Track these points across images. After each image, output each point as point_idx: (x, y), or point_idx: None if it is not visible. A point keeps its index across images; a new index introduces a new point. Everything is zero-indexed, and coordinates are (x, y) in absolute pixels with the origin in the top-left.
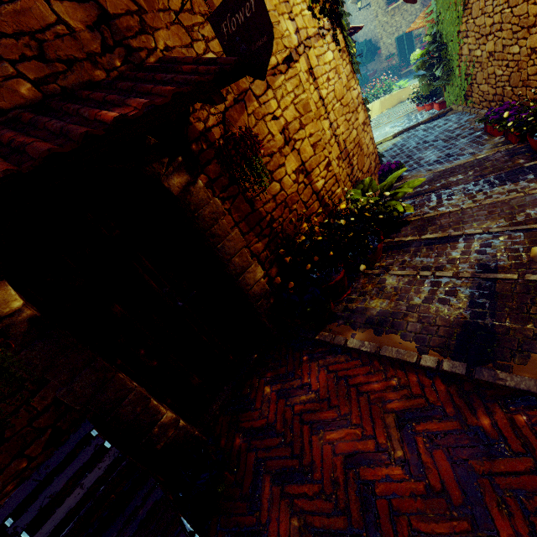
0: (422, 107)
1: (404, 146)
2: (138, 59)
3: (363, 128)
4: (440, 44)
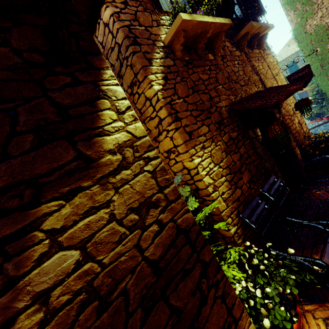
0: (314, 121)
1: (315, 133)
2: (265, 87)
3: None
4: (322, 94)
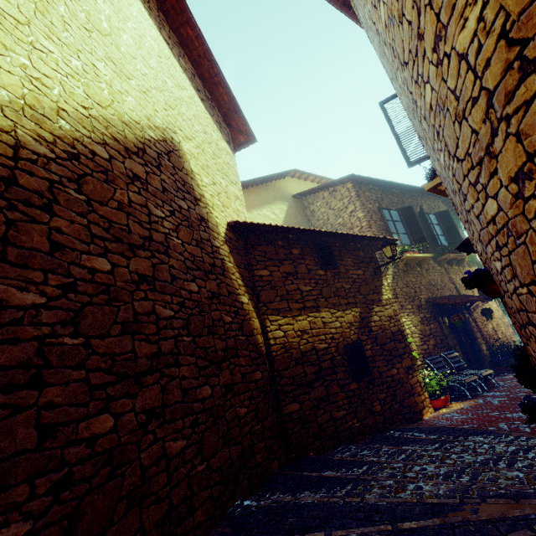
0: None
1: None
2: (460, 293)
3: (512, 334)
4: None
